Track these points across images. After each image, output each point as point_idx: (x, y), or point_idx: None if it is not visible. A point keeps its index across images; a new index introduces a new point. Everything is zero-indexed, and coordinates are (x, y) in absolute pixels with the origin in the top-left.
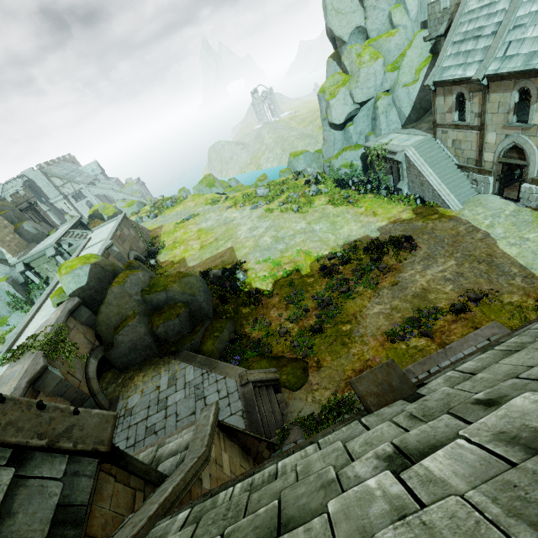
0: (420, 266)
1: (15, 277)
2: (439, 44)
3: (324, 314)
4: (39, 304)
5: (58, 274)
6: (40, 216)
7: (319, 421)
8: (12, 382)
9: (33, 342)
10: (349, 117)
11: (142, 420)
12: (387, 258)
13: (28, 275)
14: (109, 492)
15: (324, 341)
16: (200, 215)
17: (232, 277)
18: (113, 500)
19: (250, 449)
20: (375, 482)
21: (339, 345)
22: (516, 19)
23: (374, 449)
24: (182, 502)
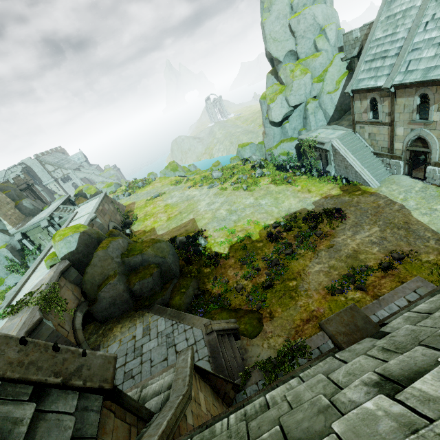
0: (350, 232)
1: (13, 245)
2: (353, 63)
3: (273, 273)
4: (35, 266)
5: (52, 241)
6: (36, 195)
7: (276, 364)
8: (11, 333)
9: (30, 298)
10: (285, 116)
11: (120, 366)
12: (322, 226)
13: (24, 242)
14: (110, 426)
15: (275, 295)
16: (166, 193)
17: (195, 243)
18: (113, 434)
19: (219, 389)
20: (372, 405)
21: (287, 298)
22: (413, 44)
23: (359, 378)
24: (174, 435)
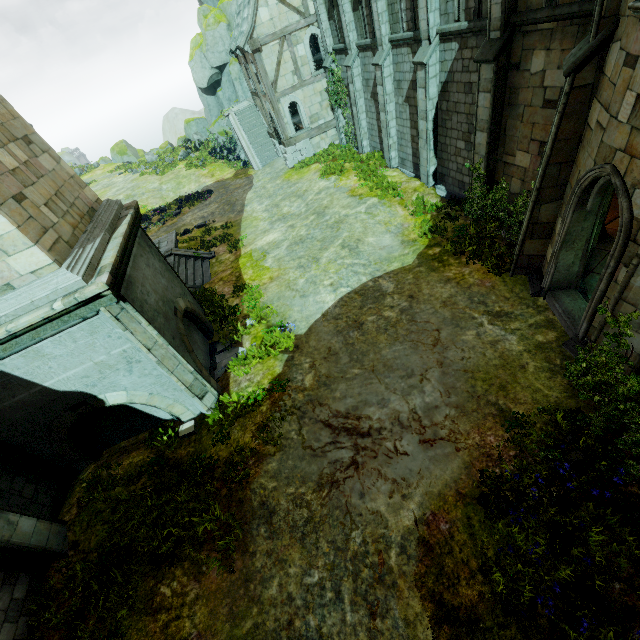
0: (198, 210)
1: None
2: None
3: None
4: None
5: None
6: None
7: None
8: None
9: None
10: (213, 82)
11: None
12: (187, 207)
13: None
14: None
15: None
16: (96, 182)
17: None
18: None
19: None
20: None
21: None
22: None
23: None
24: None
